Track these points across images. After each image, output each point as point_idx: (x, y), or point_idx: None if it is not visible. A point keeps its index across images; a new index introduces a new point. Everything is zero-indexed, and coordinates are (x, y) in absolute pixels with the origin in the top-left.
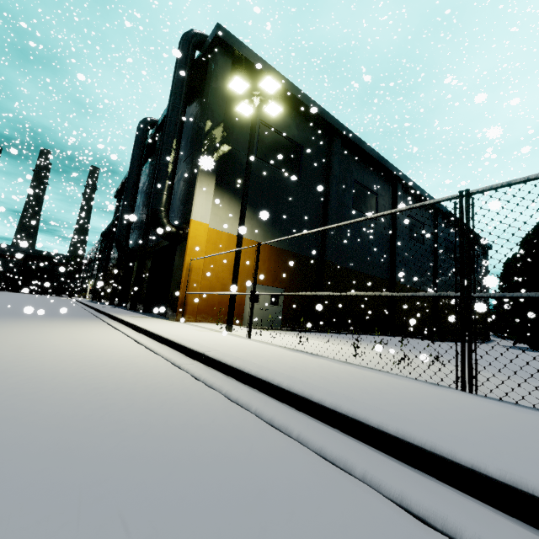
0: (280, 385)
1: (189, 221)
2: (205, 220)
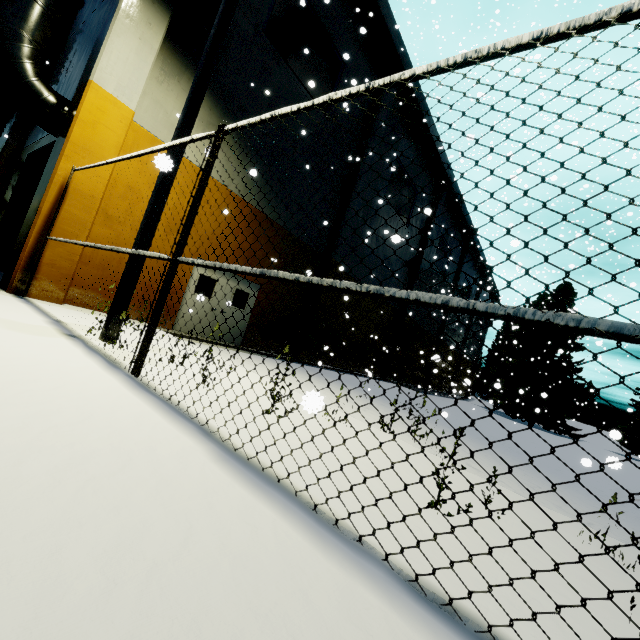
0: None
1: (84, 84)
2: (126, 97)
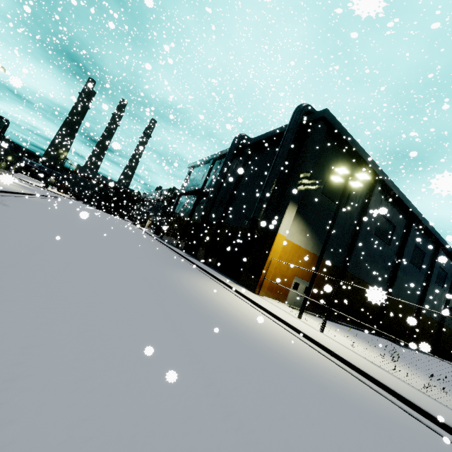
0: (395, 390)
1: (275, 233)
2: (285, 234)
